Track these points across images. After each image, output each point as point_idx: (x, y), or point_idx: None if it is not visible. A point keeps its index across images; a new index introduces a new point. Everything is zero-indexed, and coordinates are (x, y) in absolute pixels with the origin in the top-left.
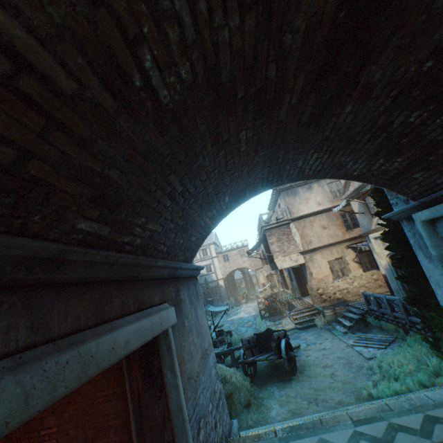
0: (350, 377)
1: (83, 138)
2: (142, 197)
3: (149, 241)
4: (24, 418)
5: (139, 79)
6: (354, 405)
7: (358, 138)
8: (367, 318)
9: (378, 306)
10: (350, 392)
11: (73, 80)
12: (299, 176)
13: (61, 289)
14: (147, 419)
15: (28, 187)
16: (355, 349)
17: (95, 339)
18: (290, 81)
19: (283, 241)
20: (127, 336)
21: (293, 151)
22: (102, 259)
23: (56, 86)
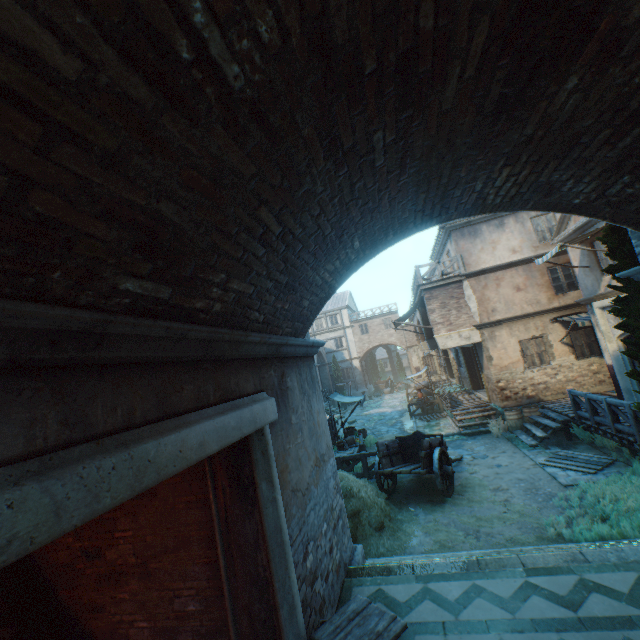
0: (532, 508)
1: (108, 154)
2: (218, 243)
3: (234, 306)
4: (55, 533)
5: (187, 47)
6: (532, 547)
7: (586, 137)
8: (573, 429)
9: (593, 413)
10: (529, 529)
11: (74, 55)
12: (477, 206)
13: (107, 372)
14: (236, 536)
15: (34, 231)
16: (546, 471)
17: (154, 439)
18: (461, 34)
19: (450, 308)
20: (201, 436)
21: (468, 164)
22: (162, 332)
23: (48, 68)
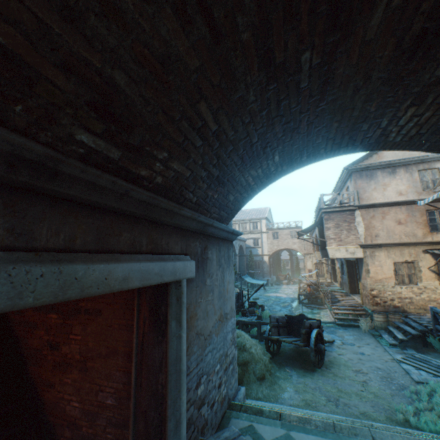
0: (386, 393)
1: (67, 6)
2: (163, 124)
3: (173, 183)
4: None
5: None
6: (381, 424)
7: None
8: (429, 338)
9: None
10: (381, 409)
11: None
12: (379, 142)
13: (58, 204)
14: (147, 357)
15: None
16: (401, 366)
17: (85, 263)
18: None
19: (342, 228)
20: (126, 272)
21: (378, 100)
22: (108, 184)
23: None
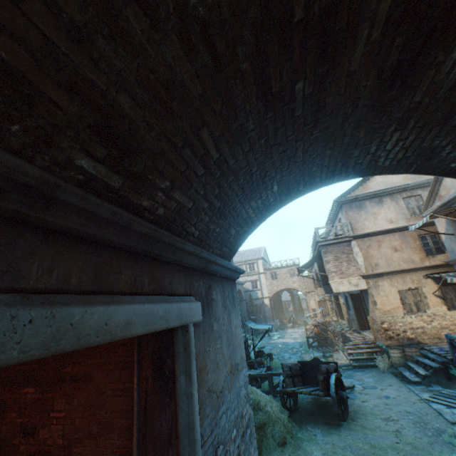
0: (424, 441)
1: (76, 26)
2: (166, 151)
3: (175, 215)
4: None
5: None
6: None
7: None
8: (451, 370)
9: None
10: None
11: None
12: (370, 167)
13: (51, 237)
14: (152, 427)
15: None
16: (432, 406)
17: (82, 306)
18: None
19: (341, 260)
20: (129, 316)
21: (366, 126)
22: (108, 214)
23: None
